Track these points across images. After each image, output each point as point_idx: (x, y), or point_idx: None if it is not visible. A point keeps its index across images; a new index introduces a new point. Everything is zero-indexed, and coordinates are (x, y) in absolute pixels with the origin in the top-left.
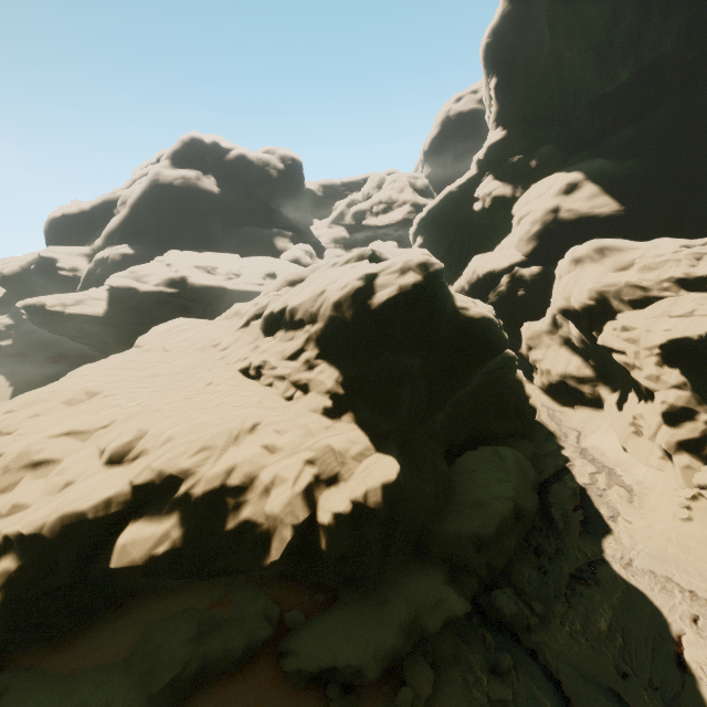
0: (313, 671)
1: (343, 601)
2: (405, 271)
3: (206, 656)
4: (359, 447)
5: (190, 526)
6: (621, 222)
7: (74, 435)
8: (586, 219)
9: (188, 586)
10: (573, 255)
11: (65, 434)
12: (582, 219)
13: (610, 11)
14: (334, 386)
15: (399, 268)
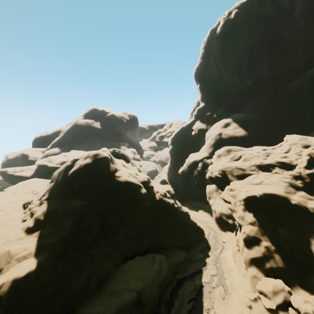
0: None
1: None
2: (87, 157)
3: None
4: (26, 252)
5: None
6: (247, 139)
7: None
8: (232, 138)
9: None
10: (217, 153)
11: None
12: (231, 138)
13: (238, 60)
14: (40, 215)
15: (85, 156)
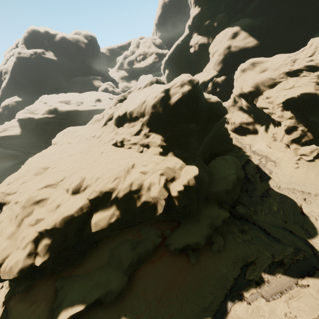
0: (181, 247)
1: (183, 223)
2: (183, 85)
3: (139, 253)
4: (179, 165)
5: (122, 209)
6: (258, 49)
7: (49, 187)
8: (243, 50)
9: (121, 233)
10: (241, 68)
11: (44, 187)
12: (241, 50)
13: None
14: (161, 142)
15: (180, 84)
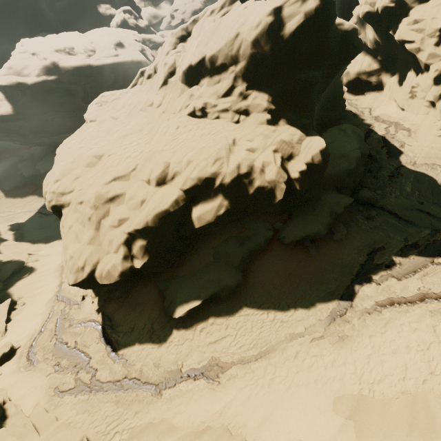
0: (298, 239)
1: (296, 214)
2: None
3: (249, 249)
4: (297, 137)
5: (230, 198)
6: None
7: (119, 179)
8: None
9: (221, 230)
10: None
11: (113, 180)
12: None
13: None
14: (268, 105)
15: None
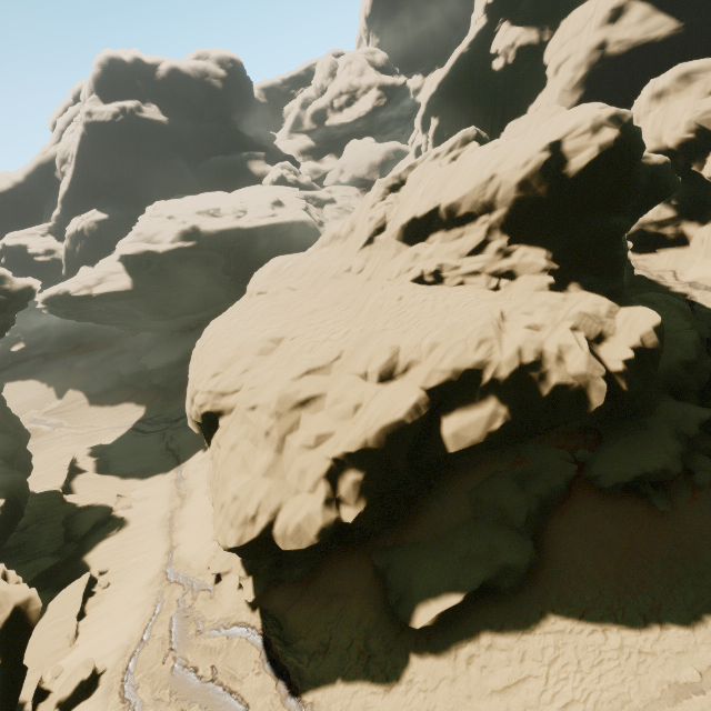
0: (629, 480)
1: (608, 435)
2: (597, 128)
3: (538, 496)
4: (605, 307)
5: (510, 402)
6: (680, 43)
7: (314, 373)
8: (639, 48)
9: (478, 459)
10: (654, 90)
11: (305, 374)
12: (635, 49)
13: None
14: (547, 263)
15: (589, 128)
